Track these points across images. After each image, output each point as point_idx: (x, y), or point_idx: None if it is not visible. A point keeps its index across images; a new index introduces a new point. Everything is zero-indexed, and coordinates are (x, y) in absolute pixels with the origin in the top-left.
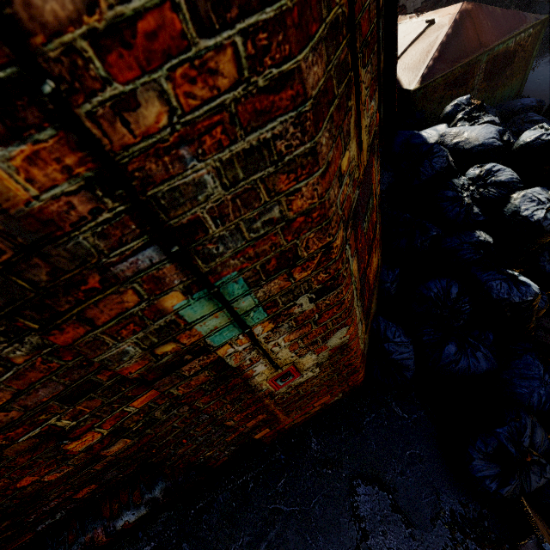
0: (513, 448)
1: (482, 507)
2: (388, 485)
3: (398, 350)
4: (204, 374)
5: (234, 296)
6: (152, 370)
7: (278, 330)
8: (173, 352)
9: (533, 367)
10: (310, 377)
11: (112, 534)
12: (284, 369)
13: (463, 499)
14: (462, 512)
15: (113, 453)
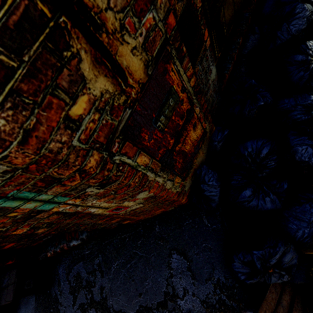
0: (259, 264)
1: (236, 282)
2: (188, 257)
3: (209, 189)
4: (54, 216)
5: (31, 197)
6: (17, 219)
7: (87, 200)
8: (20, 214)
9: (307, 214)
10: (139, 207)
11: (69, 247)
12: (113, 208)
13: (227, 276)
14: (224, 281)
15: (41, 232)
